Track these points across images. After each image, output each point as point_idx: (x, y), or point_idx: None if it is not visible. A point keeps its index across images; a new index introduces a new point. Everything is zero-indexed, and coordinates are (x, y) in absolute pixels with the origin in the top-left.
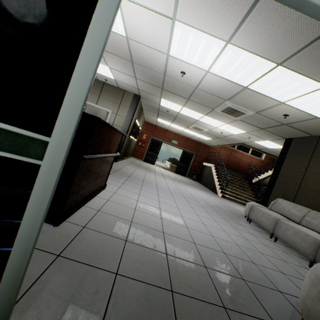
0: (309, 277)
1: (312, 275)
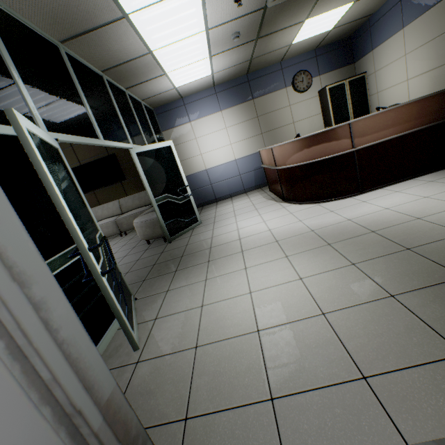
0: (139, 227)
1: (139, 225)
